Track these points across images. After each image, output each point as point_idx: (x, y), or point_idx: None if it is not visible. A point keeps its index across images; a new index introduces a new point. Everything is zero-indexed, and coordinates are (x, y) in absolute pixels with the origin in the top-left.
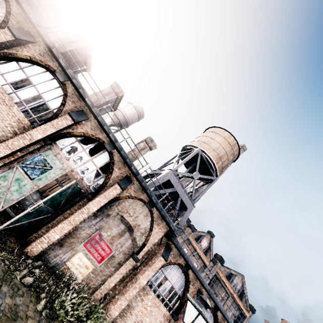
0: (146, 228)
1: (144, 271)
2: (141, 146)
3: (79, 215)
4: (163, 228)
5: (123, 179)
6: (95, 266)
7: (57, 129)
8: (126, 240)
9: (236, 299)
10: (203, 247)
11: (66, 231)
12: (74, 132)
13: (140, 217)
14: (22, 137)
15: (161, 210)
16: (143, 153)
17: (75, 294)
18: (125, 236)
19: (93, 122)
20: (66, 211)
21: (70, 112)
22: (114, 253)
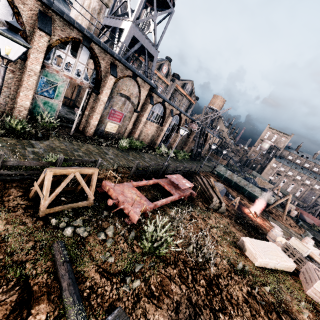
0: (136, 93)
1: (143, 115)
2: (96, 7)
3: (100, 107)
4: (147, 88)
5: (111, 68)
6: (118, 124)
7: (44, 53)
8: (128, 105)
9: (188, 97)
10: (164, 73)
11: (99, 118)
12: (52, 43)
13: (131, 88)
14: (28, 75)
15: (144, 78)
16: (102, 17)
17: (124, 140)
18: (127, 103)
19: (58, 20)
20: (87, 106)
21: (38, 26)
22: (125, 114)
